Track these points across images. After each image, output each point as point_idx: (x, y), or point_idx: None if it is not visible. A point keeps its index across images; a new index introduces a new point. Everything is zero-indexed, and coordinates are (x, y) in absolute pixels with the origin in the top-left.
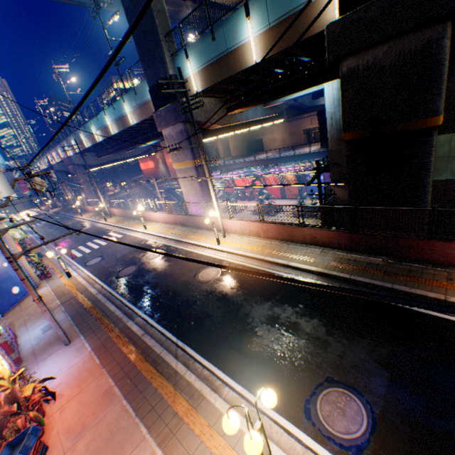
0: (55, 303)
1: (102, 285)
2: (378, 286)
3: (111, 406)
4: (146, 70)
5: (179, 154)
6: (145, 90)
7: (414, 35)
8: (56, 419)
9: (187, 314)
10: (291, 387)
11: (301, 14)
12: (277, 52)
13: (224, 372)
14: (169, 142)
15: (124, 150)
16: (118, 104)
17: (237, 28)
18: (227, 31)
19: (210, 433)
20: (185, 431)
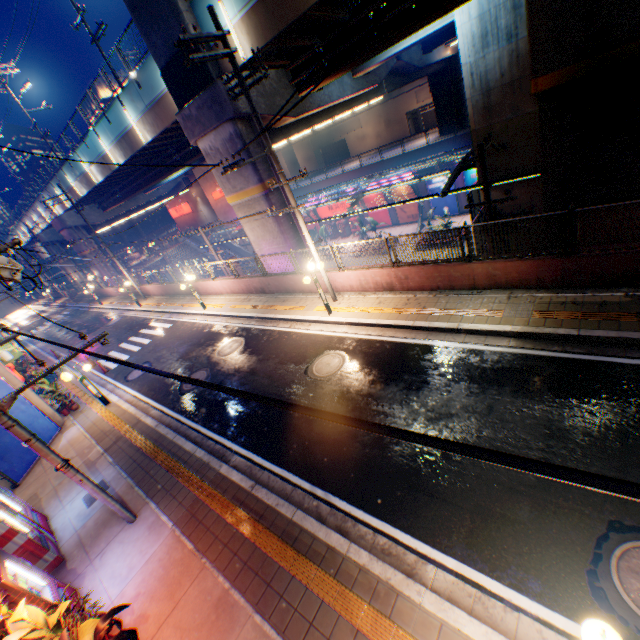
0: (94, 451)
1: (161, 409)
2: (636, 341)
3: (235, 629)
4: (147, 35)
5: (234, 179)
6: (154, 76)
7: None
8: None
9: (314, 439)
10: (550, 551)
11: None
12: None
13: (414, 537)
14: (213, 161)
15: (140, 191)
16: (114, 113)
17: None
18: None
19: None
20: None
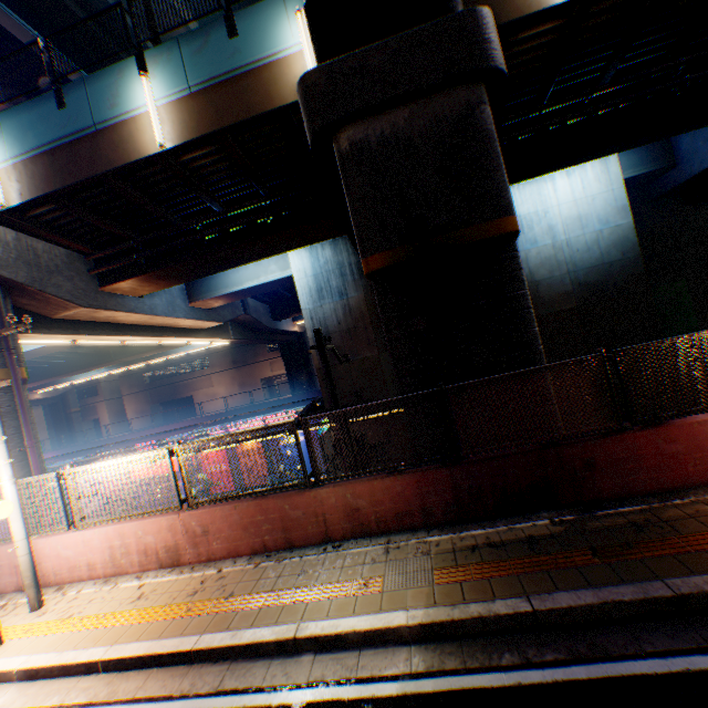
0: None
1: None
2: (636, 606)
3: None
4: None
5: None
6: None
7: (445, 96)
8: None
9: None
10: None
11: (252, 78)
12: (209, 132)
13: None
14: None
15: None
16: None
17: (119, 89)
18: (98, 93)
19: None
20: None
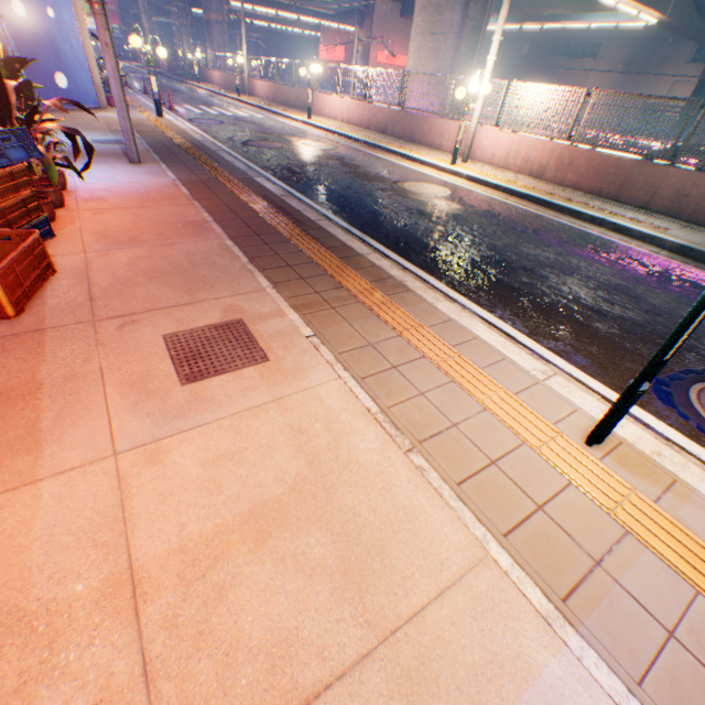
0: None
1: (215, 143)
2: None
3: (198, 239)
4: None
5: None
6: None
7: None
8: (82, 218)
9: (375, 211)
10: (618, 354)
11: None
12: None
13: (450, 288)
14: None
15: None
16: None
17: None
18: None
19: (422, 333)
20: (358, 313)
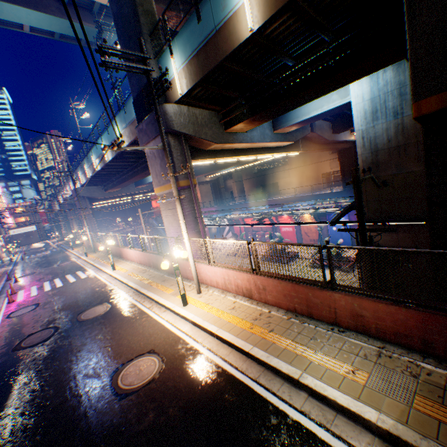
0: None
1: None
2: None
3: None
4: (130, 78)
5: (160, 175)
6: (133, 106)
7: None
8: None
9: None
10: None
11: None
12: (283, 4)
13: None
14: (151, 161)
15: (126, 182)
16: (111, 128)
17: None
18: (215, 2)
19: None
20: None
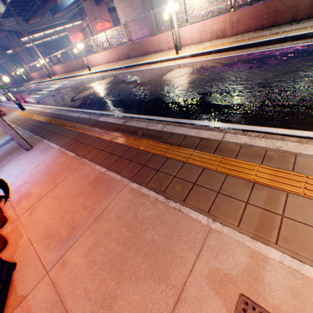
0: None
1: (58, 108)
2: None
3: (111, 195)
4: None
5: None
6: None
7: None
8: (23, 224)
9: (173, 100)
10: None
11: None
12: None
13: (290, 129)
14: None
15: (48, 4)
16: None
17: None
18: None
19: None
20: (308, 209)
